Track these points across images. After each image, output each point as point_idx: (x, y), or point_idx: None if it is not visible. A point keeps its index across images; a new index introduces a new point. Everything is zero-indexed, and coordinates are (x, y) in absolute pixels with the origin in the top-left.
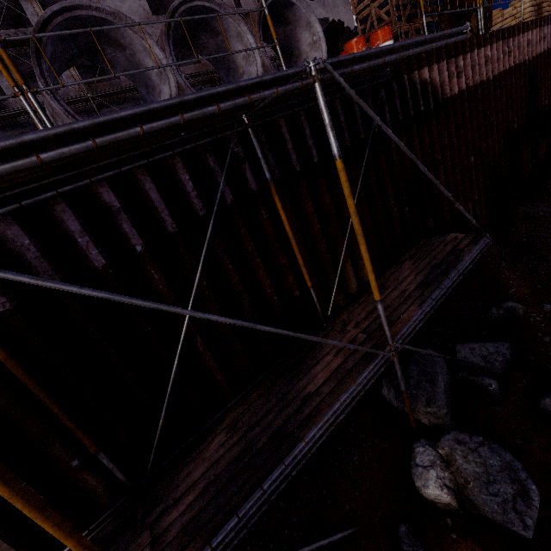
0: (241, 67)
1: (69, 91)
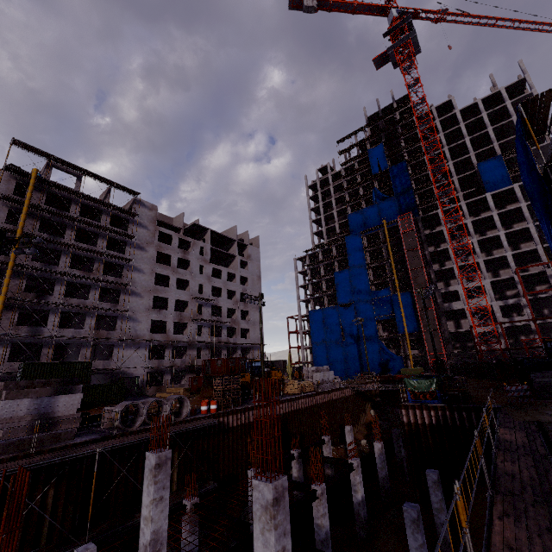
0: (164, 410)
1: (83, 330)
